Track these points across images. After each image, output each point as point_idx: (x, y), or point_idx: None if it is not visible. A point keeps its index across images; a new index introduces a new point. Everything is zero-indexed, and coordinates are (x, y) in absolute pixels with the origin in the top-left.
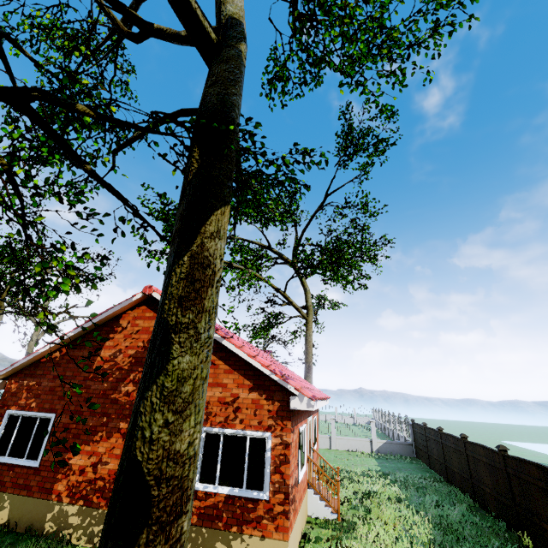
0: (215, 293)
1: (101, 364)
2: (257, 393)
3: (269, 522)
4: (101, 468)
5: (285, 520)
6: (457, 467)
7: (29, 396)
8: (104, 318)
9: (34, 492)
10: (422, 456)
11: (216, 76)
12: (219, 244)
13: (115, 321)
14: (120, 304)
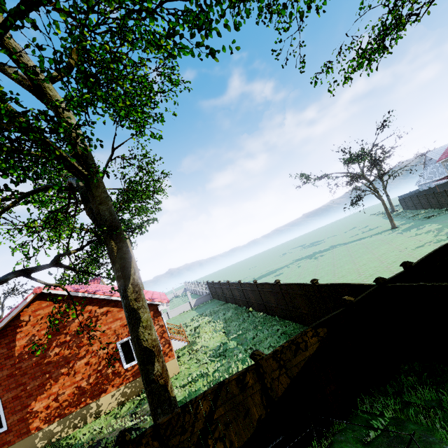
0: (142, 291)
1: (21, 350)
2: None
3: (165, 357)
4: (61, 397)
5: (172, 352)
6: (228, 295)
7: None
8: (6, 322)
9: (15, 441)
10: (215, 297)
11: (99, 198)
12: (136, 274)
13: (15, 320)
14: (16, 308)
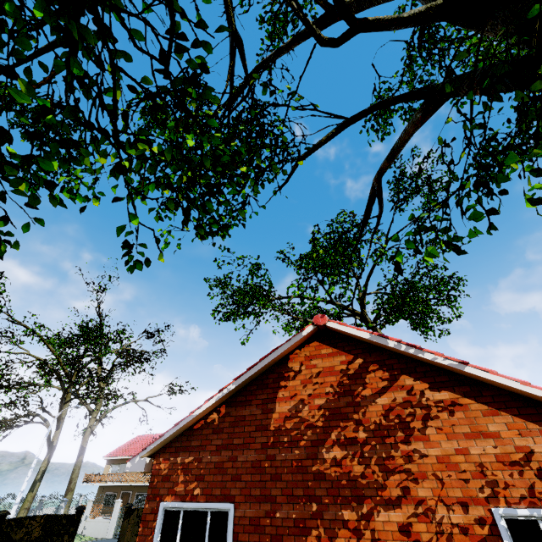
0: None
1: (280, 423)
2: None
3: None
4: None
5: None
6: None
7: (188, 478)
8: (270, 361)
9: None
10: None
11: None
12: None
13: (281, 365)
14: (287, 342)
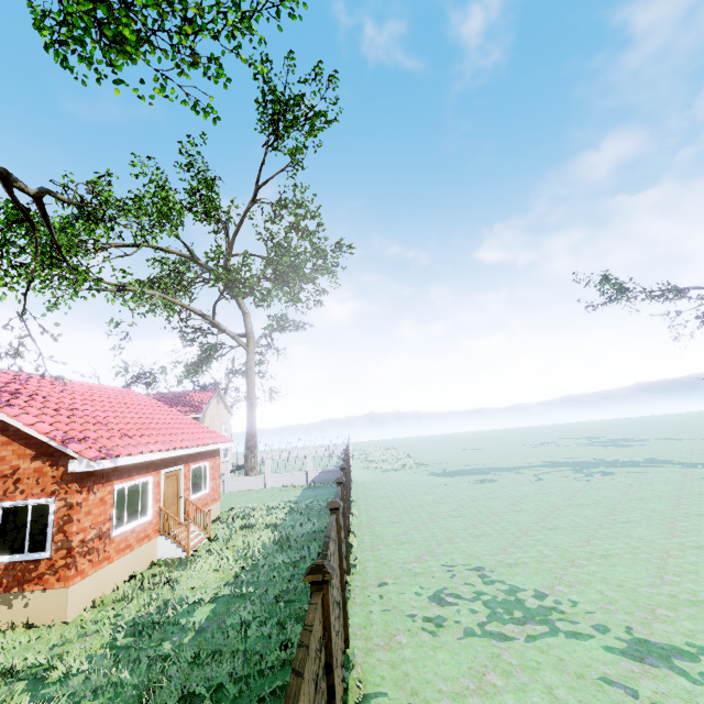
0: None
1: None
2: (40, 461)
3: (51, 576)
4: None
5: (67, 571)
6: None
7: None
8: None
9: None
10: None
11: None
12: None
13: None
14: None
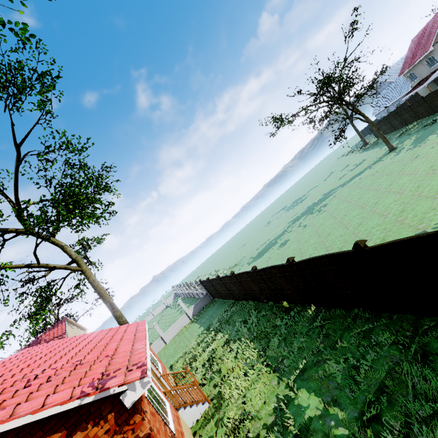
0: None
1: None
2: (79, 433)
3: None
4: None
5: None
6: (237, 290)
7: None
8: None
9: None
10: (216, 296)
11: None
12: None
13: None
14: None
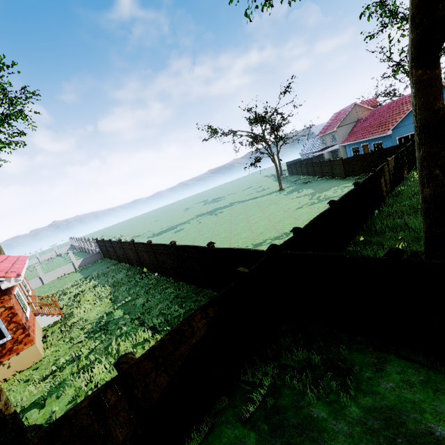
0: None
1: None
2: None
3: (18, 346)
4: None
5: (29, 337)
6: (121, 254)
7: None
8: None
9: None
10: (107, 256)
11: None
12: None
13: None
14: None
